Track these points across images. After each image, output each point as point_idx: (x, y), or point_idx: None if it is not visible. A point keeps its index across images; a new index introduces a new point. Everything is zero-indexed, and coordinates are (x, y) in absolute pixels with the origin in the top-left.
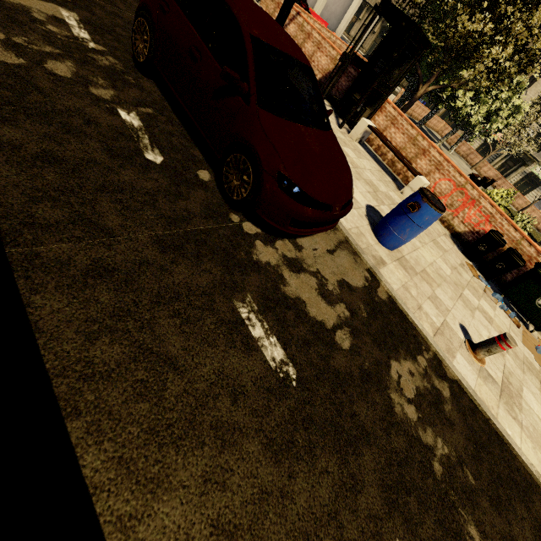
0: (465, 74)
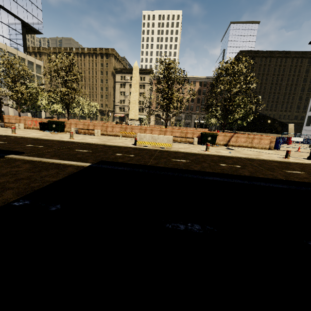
0: (28, 103)
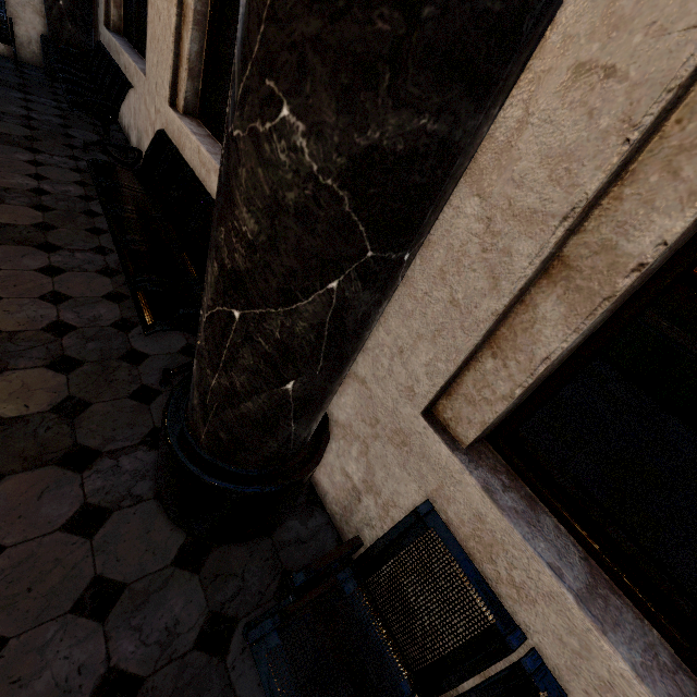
0: None
